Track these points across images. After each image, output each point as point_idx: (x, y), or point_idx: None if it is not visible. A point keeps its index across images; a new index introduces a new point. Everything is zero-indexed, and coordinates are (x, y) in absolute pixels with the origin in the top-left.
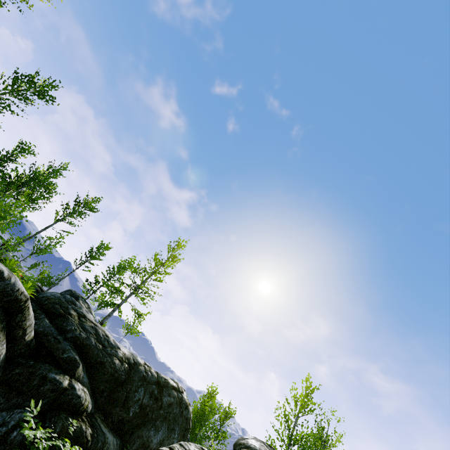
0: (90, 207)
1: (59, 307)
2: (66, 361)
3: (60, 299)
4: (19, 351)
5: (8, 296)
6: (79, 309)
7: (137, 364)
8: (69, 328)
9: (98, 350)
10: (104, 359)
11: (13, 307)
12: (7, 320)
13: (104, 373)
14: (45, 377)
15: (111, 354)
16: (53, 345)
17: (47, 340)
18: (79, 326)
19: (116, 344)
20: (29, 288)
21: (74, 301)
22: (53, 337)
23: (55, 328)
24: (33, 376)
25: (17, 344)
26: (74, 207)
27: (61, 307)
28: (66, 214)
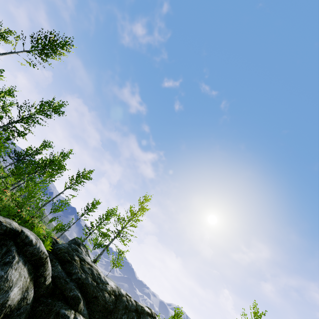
0: (86, 177)
1: (67, 255)
2: (72, 298)
3: (68, 248)
4: (42, 292)
5: (35, 256)
6: (80, 254)
7: (121, 295)
8: (74, 271)
9: (93, 287)
10: (97, 294)
11: (38, 263)
12: (34, 272)
13: (98, 305)
14: (58, 312)
15: (102, 288)
16: (63, 286)
17: (59, 282)
18: (80, 269)
19: (105, 280)
20: (48, 244)
21: (77, 248)
22: (63, 279)
23: (65, 271)
24: (50, 312)
25: (41, 287)
26: (77, 178)
27: (68, 255)
28: (71, 183)
